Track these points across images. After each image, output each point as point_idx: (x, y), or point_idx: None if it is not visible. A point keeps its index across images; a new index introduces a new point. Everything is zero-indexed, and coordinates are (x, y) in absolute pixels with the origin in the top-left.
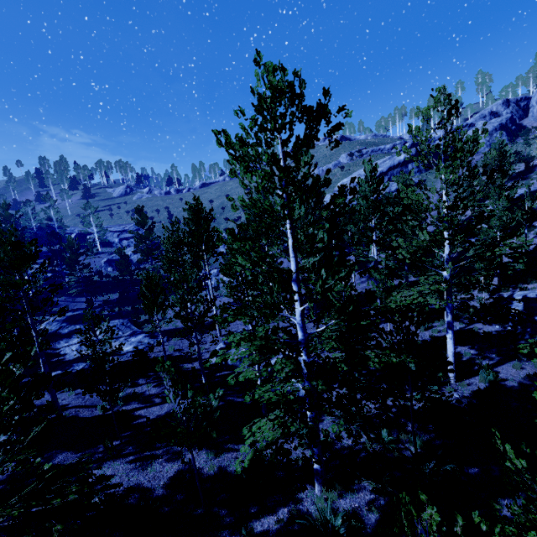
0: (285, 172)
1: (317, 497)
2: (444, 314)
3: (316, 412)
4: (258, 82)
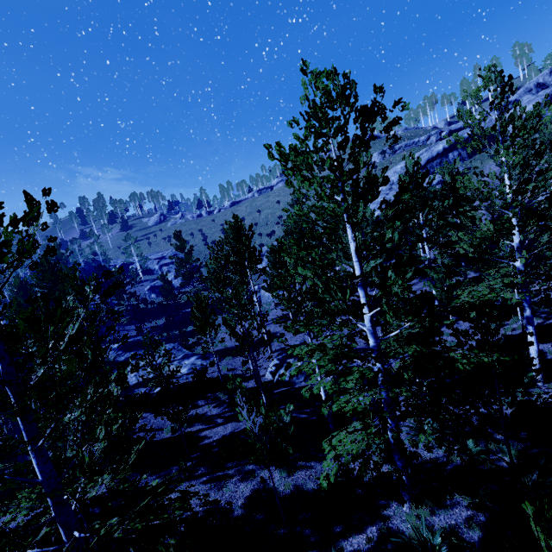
0: (348, 175)
1: (407, 514)
2: (515, 310)
3: (396, 422)
4: (306, 91)
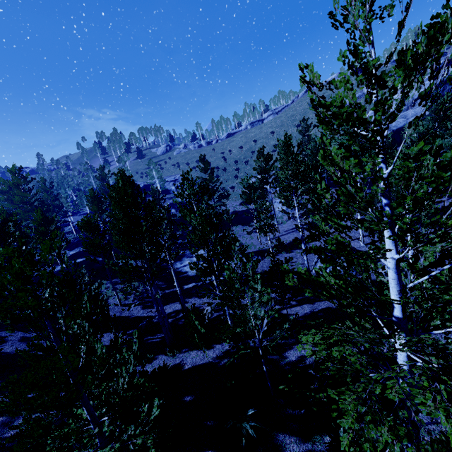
0: None
1: None
2: None
3: None
4: None
